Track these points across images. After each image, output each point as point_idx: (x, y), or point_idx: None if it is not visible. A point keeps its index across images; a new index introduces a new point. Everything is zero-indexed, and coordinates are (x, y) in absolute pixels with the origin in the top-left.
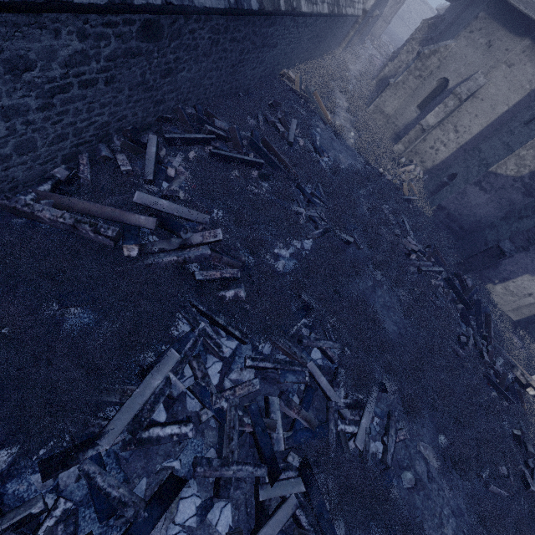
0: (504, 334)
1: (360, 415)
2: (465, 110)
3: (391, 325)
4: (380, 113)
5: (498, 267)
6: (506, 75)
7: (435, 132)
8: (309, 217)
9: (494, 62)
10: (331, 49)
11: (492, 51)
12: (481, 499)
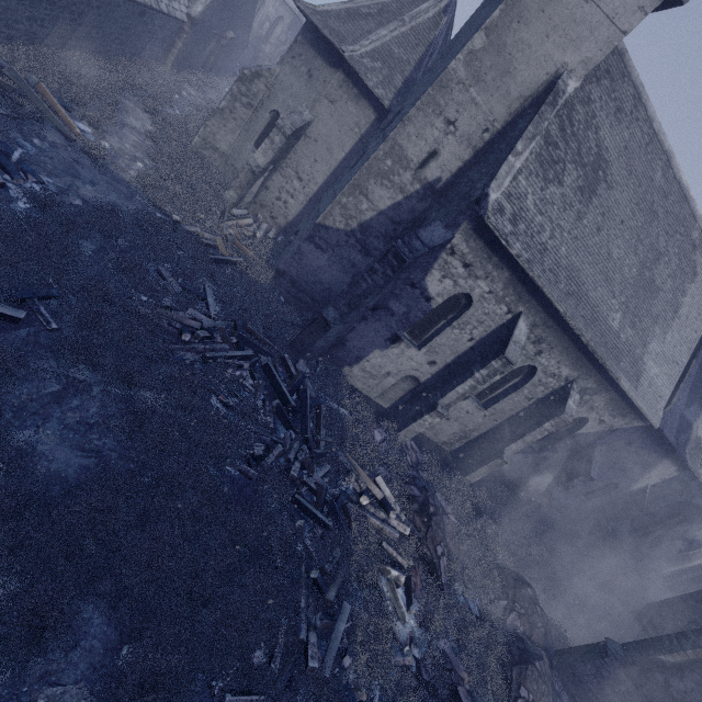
0: (347, 430)
1: None
2: (302, 152)
3: (77, 458)
4: (213, 150)
5: (346, 343)
6: (332, 113)
7: (277, 178)
8: None
9: (316, 95)
10: (144, 56)
11: (313, 82)
12: None
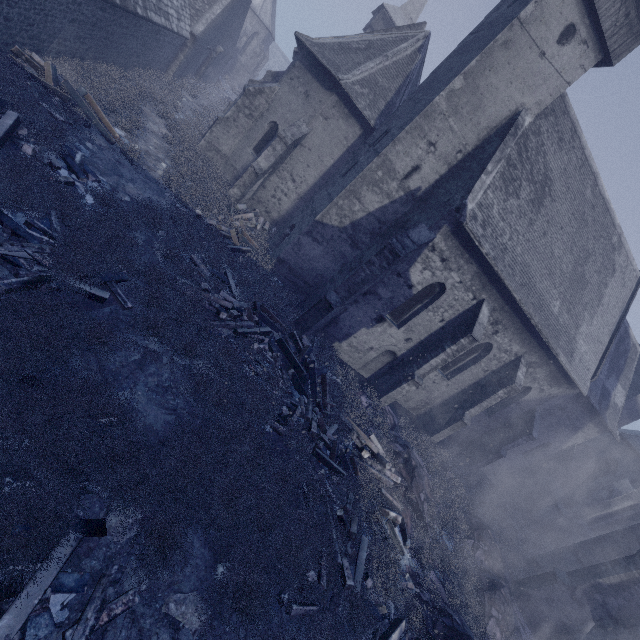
0: (345, 396)
1: (3, 612)
2: (297, 159)
3: (162, 415)
4: (216, 151)
5: (338, 322)
6: (325, 128)
7: (274, 179)
8: (3, 258)
9: (312, 112)
10: (152, 67)
11: (310, 101)
12: (274, 639)
